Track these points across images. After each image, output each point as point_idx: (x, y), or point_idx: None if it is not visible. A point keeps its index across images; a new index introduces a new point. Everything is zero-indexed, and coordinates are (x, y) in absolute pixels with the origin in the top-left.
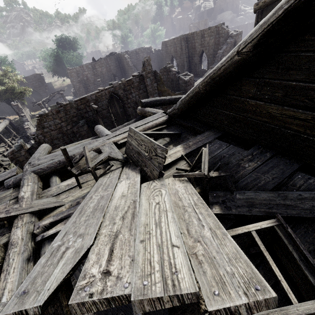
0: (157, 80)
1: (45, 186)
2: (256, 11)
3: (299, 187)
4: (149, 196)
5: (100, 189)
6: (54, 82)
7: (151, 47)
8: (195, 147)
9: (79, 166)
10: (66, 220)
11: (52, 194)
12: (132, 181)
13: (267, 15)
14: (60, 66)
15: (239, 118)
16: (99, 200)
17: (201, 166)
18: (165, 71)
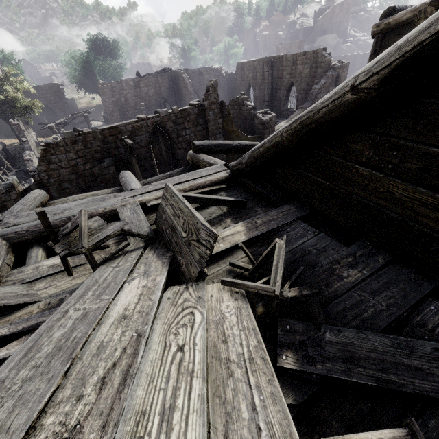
0: (223, 115)
1: (22, 259)
2: (375, 35)
3: (431, 329)
4: (169, 326)
5: (89, 294)
6: (79, 99)
7: (221, 67)
8: (265, 230)
9: (70, 241)
10: (30, 334)
11: (24, 279)
12: (150, 282)
13: (414, 29)
14: (90, 78)
15: (339, 192)
16: (77, 322)
17: (270, 263)
18: (236, 104)
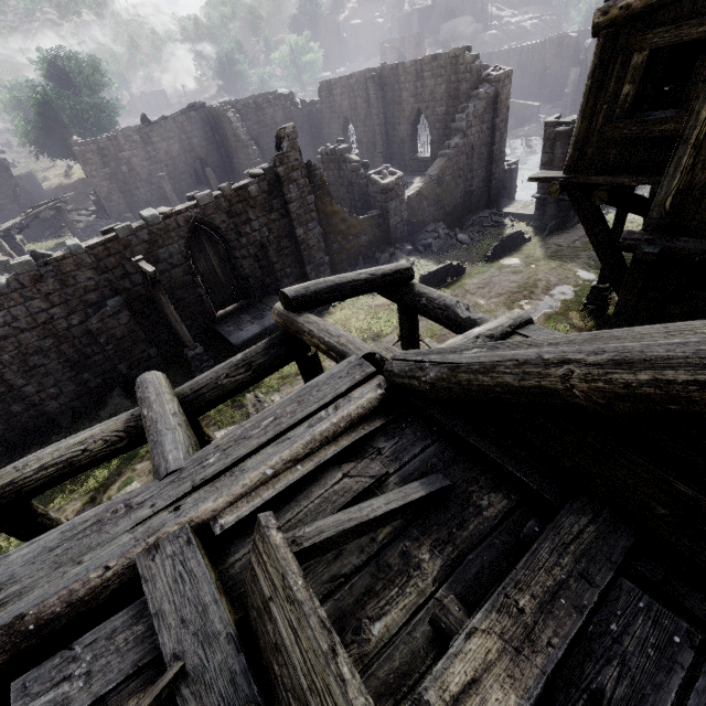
0: (315, 186)
1: None
2: (600, 31)
3: None
4: None
5: None
6: (43, 170)
7: (293, 92)
8: (559, 648)
9: None
10: None
11: None
12: None
13: None
14: (56, 132)
15: None
16: None
17: None
18: (332, 160)
